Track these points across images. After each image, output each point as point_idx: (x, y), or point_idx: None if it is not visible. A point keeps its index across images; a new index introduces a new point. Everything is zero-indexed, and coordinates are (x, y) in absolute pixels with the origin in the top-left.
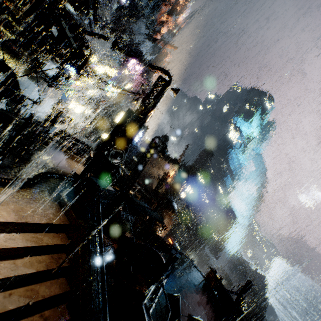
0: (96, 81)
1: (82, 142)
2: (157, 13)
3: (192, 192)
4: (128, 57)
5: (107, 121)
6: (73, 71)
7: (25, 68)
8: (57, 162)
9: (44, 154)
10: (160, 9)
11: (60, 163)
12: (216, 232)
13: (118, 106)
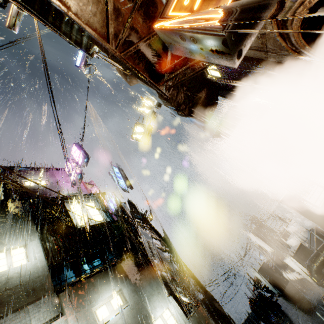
0: None
1: None
2: None
3: None
4: None
5: None
6: None
7: None
8: None
9: None
10: None
11: None
12: None
13: None
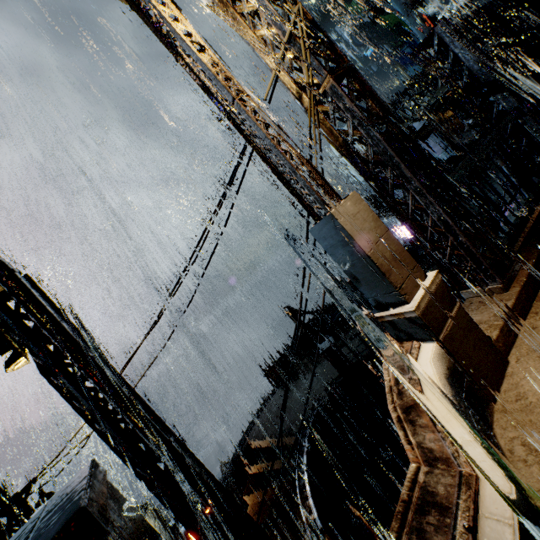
0: None
1: None
2: None
3: None
4: None
5: None
6: None
7: None
8: None
9: None
10: None
11: None
12: None
13: None
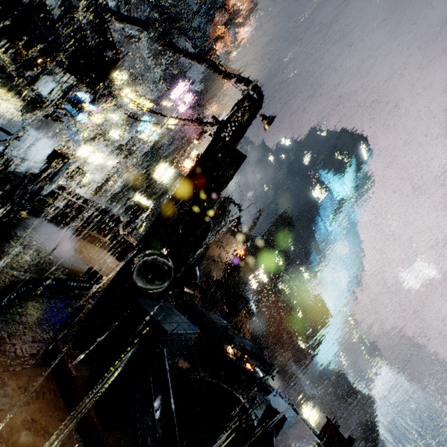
0: (122, 116)
1: (103, 209)
2: (209, 26)
3: (267, 280)
4: (169, 85)
5: (141, 176)
6: (87, 103)
7: (2, 81)
8: (57, 248)
9: (31, 233)
10: (214, 20)
11: (64, 250)
12: (303, 336)
13: (157, 153)
